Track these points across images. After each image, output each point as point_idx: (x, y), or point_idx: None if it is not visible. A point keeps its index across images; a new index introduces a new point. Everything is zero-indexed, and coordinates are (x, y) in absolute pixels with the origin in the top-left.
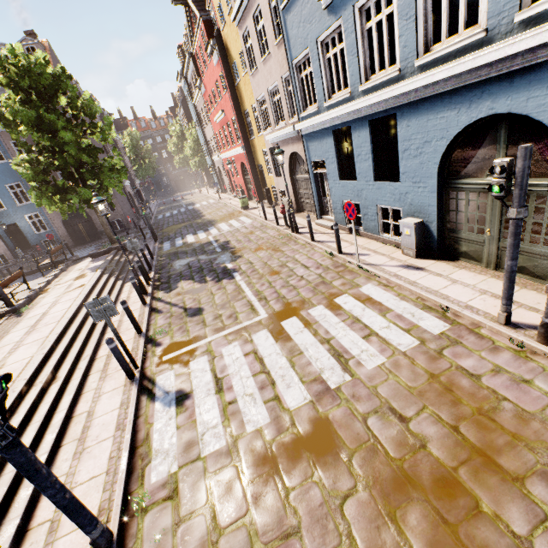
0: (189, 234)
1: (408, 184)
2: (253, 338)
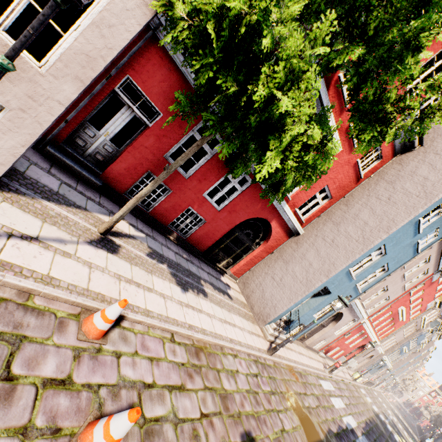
0: (396, 438)
1: (374, 369)
2: (396, 421)
